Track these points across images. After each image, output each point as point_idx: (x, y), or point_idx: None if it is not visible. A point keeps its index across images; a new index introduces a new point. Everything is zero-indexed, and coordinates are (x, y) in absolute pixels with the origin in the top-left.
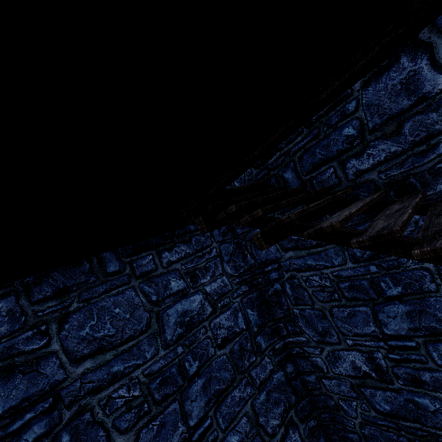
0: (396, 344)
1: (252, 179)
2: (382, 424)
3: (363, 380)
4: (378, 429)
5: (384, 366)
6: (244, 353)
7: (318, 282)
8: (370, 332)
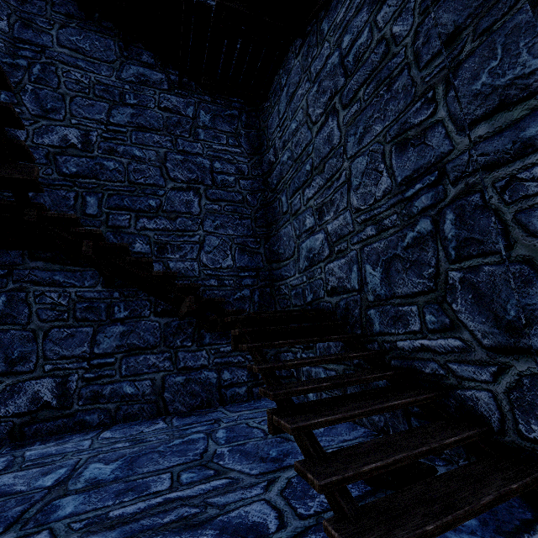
0: (113, 128)
1: None
2: (59, 184)
3: (65, 150)
4: (49, 190)
5: (94, 141)
6: None
7: (78, 77)
8: (99, 119)
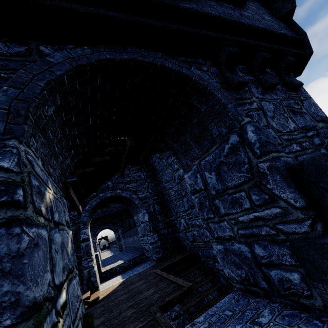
0: None
1: (189, 245)
2: None
3: None
4: None
5: None
6: (184, 325)
7: None
8: None
